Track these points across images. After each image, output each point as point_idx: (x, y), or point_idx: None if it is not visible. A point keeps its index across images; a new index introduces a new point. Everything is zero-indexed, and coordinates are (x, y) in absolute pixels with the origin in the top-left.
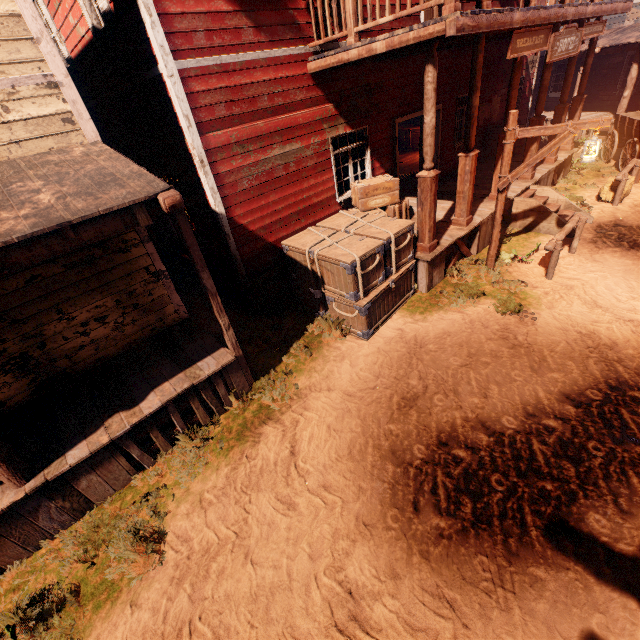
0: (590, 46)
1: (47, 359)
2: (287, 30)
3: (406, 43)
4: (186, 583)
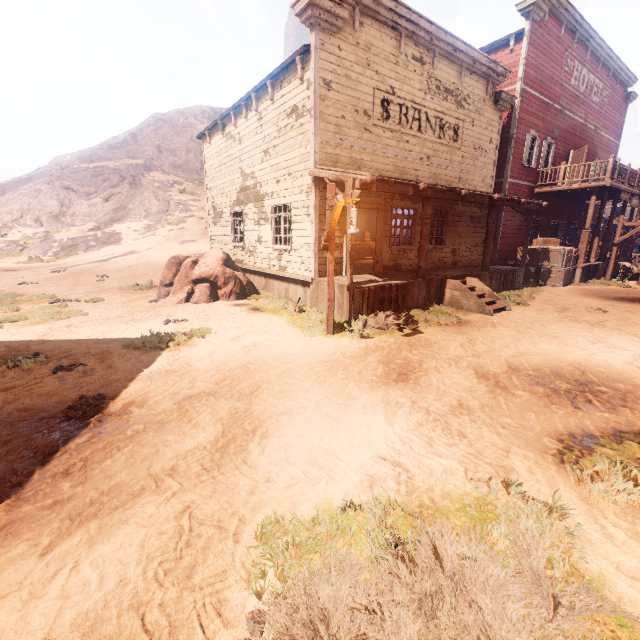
0: (638, 211)
1: (457, 254)
2: (531, 178)
3: (587, 187)
4: (549, 301)
